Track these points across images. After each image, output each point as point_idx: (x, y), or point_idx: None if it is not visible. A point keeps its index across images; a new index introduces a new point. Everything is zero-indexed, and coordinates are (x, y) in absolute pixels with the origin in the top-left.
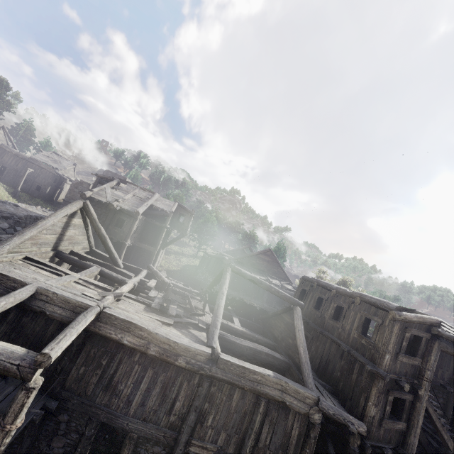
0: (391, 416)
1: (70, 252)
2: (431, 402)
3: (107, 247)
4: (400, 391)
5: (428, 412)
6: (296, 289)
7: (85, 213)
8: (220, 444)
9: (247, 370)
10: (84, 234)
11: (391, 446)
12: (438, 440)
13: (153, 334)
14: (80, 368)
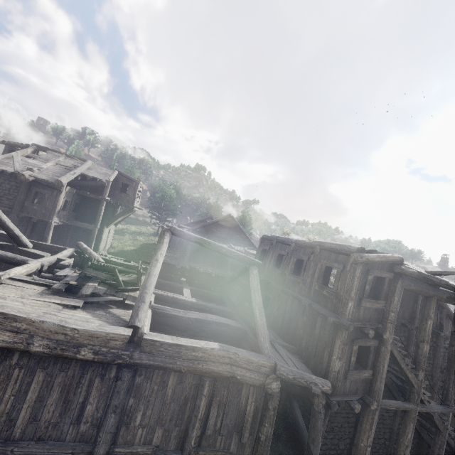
0: (356, 365)
1: None
2: (396, 344)
3: None
4: (365, 338)
5: (393, 354)
6: None
7: None
8: (157, 443)
9: (184, 348)
10: None
11: (358, 397)
12: (401, 379)
13: (37, 323)
14: None
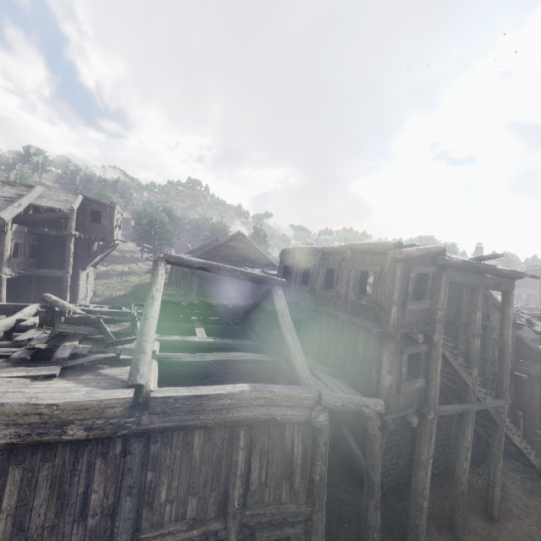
0: (408, 376)
1: None
2: (447, 345)
3: None
4: (413, 345)
5: (445, 357)
6: None
7: None
8: (192, 515)
9: (205, 398)
10: None
11: (414, 410)
12: (455, 380)
13: None
14: None
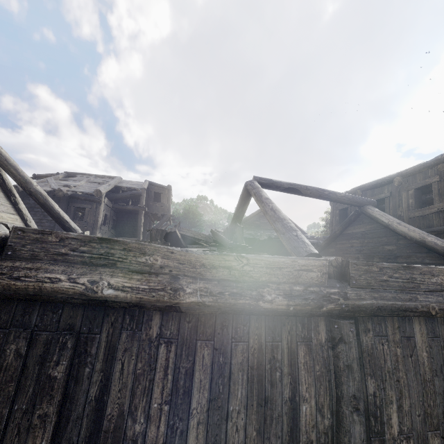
0: None
1: None
2: None
3: (52, 212)
4: None
5: None
6: (314, 236)
7: None
8: None
9: (416, 271)
10: (13, 212)
11: None
12: None
13: (178, 254)
14: None
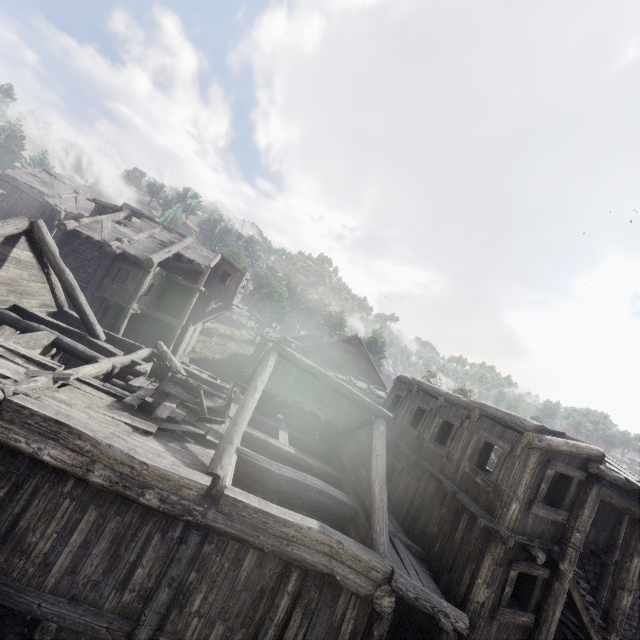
0: (511, 601)
1: (13, 308)
2: (578, 582)
3: (76, 303)
4: (530, 562)
5: (572, 598)
6: None
7: (36, 240)
8: None
9: (272, 518)
10: (43, 281)
11: None
12: (581, 639)
13: (103, 446)
14: None
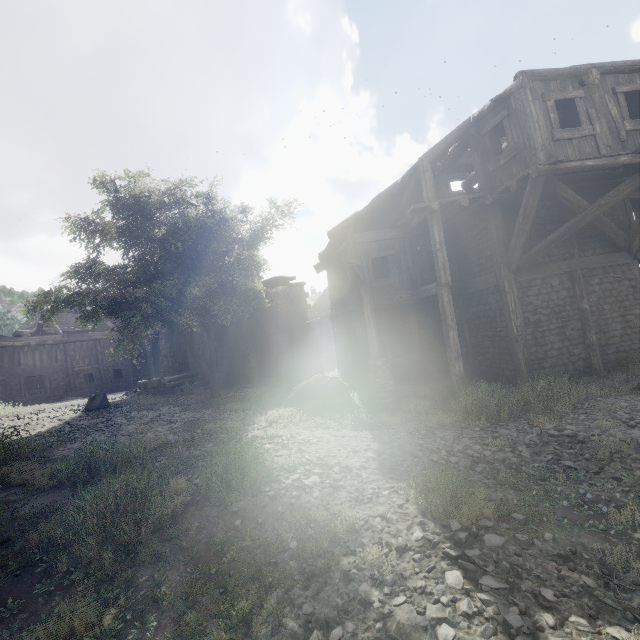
0: None
1: None
2: None
3: None
4: None
5: None
6: None
7: None
8: (88, 363)
9: (84, 334)
10: None
11: None
12: None
13: (29, 338)
14: (0, 363)
